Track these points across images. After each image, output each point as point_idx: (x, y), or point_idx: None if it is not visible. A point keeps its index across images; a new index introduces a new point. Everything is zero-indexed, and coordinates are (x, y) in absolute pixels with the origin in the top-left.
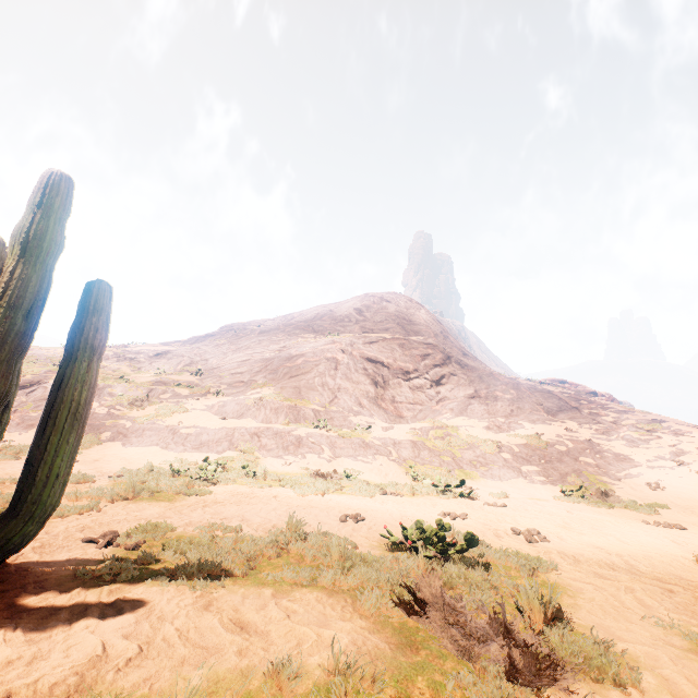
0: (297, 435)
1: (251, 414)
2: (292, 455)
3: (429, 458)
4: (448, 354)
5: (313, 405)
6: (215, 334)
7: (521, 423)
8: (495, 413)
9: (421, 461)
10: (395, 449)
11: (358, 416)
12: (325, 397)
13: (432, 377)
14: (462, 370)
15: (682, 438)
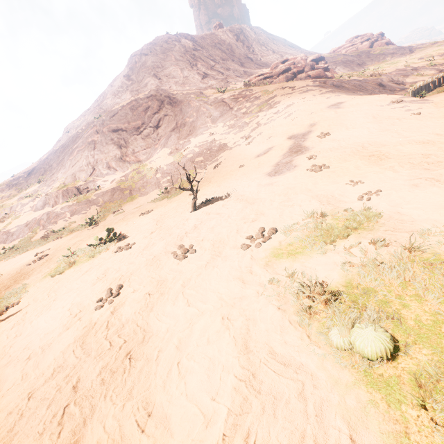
0: (56, 212)
1: (47, 205)
2: (52, 224)
3: (117, 196)
4: (162, 100)
5: (80, 182)
6: (60, 139)
7: (190, 140)
8: (181, 138)
9: (113, 200)
10: (102, 198)
11: (105, 177)
12: (88, 173)
13: (154, 124)
14: (172, 108)
15: (268, 112)
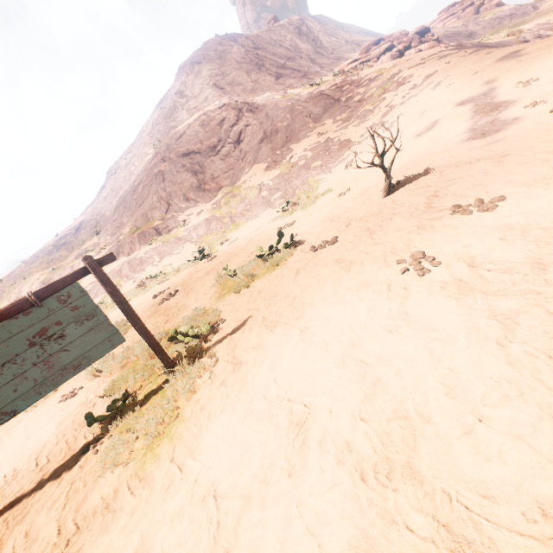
0: (139, 258)
1: (121, 254)
2: (139, 273)
3: (215, 227)
4: (239, 107)
5: (155, 222)
6: (105, 185)
7: (291, 148)
8: (276, 148)
9: (211, 232)
10: (195, 233)
11: (186, 211)
12: (163, 210)
13: (233, 139)
14: (254, 116)
15: (399, 91)
